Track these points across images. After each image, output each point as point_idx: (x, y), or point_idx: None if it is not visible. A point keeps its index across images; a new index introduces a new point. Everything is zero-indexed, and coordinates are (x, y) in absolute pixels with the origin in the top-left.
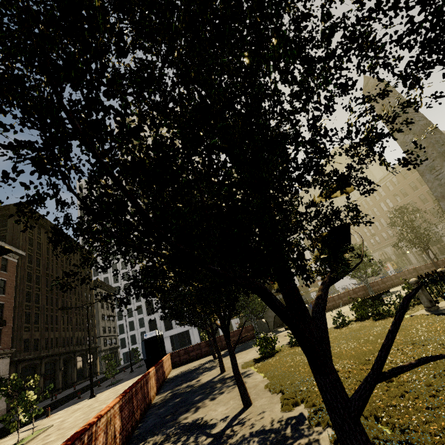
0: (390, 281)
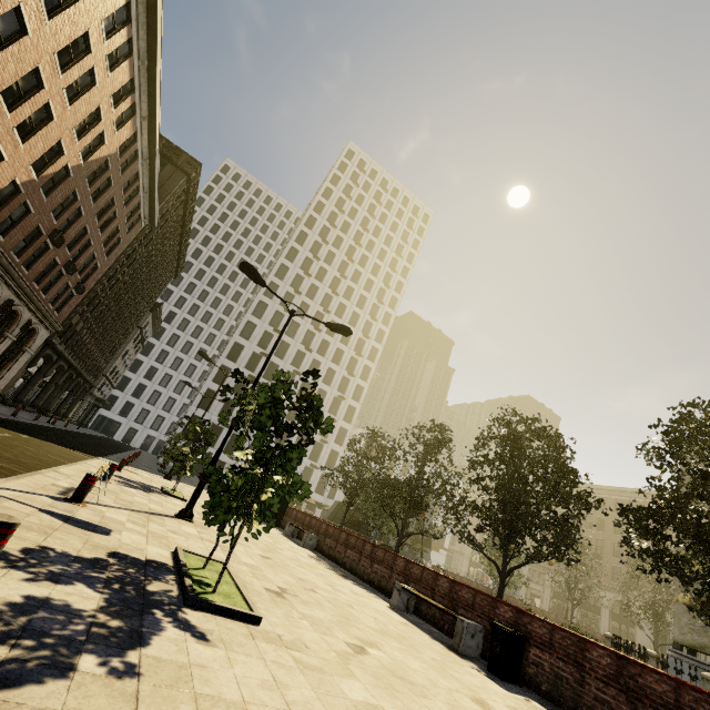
0: (514, 604)
